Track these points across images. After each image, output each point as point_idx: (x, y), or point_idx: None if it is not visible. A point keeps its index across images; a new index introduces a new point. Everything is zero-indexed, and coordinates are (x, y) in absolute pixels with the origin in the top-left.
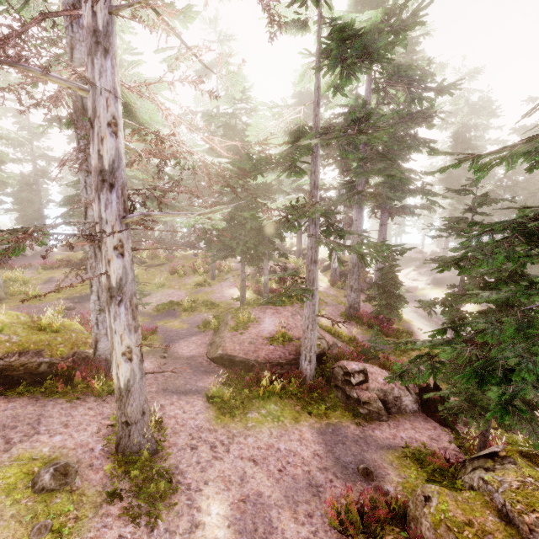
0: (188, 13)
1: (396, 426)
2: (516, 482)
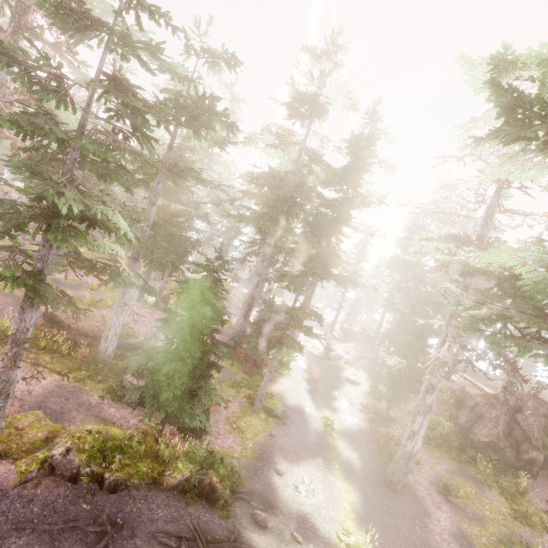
0: (85, 65)
1: (137, 415)
2: (90, 427)
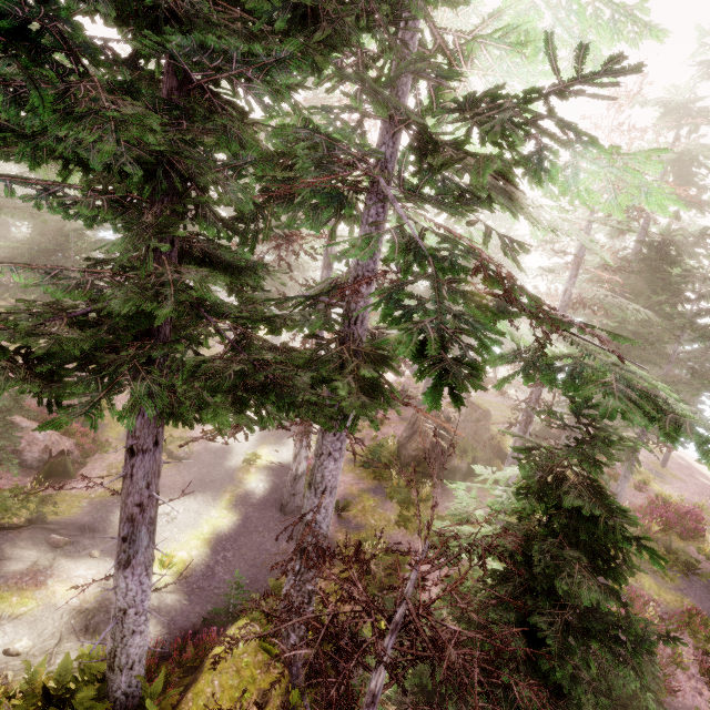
0: None
1: None
2: None
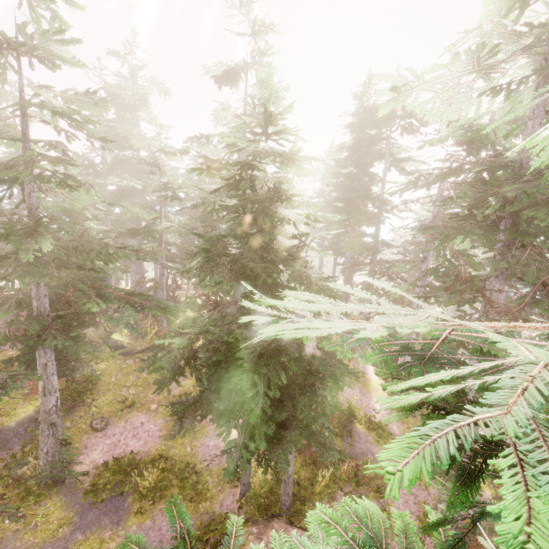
0: None
1: None
2: None
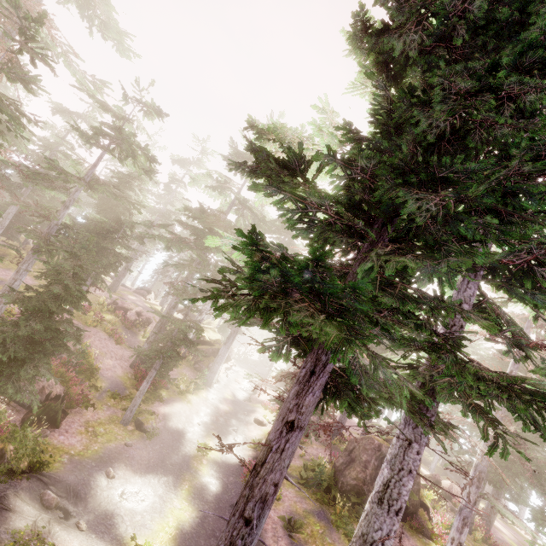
0: (37, 93)
1: None
2: None
